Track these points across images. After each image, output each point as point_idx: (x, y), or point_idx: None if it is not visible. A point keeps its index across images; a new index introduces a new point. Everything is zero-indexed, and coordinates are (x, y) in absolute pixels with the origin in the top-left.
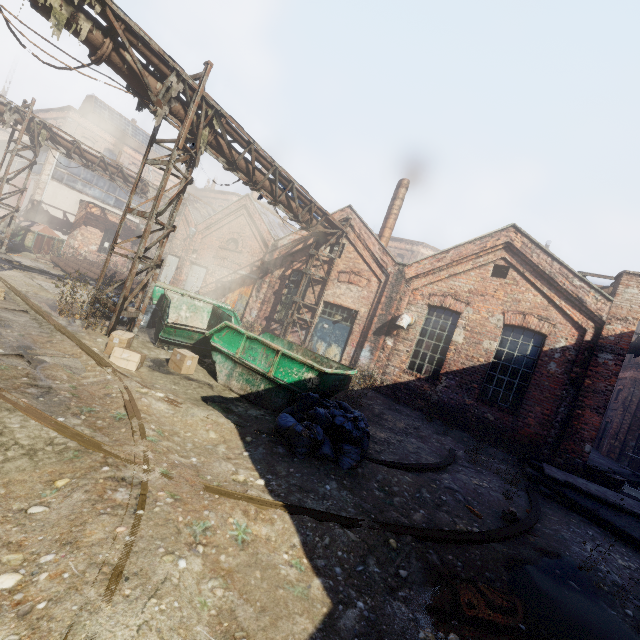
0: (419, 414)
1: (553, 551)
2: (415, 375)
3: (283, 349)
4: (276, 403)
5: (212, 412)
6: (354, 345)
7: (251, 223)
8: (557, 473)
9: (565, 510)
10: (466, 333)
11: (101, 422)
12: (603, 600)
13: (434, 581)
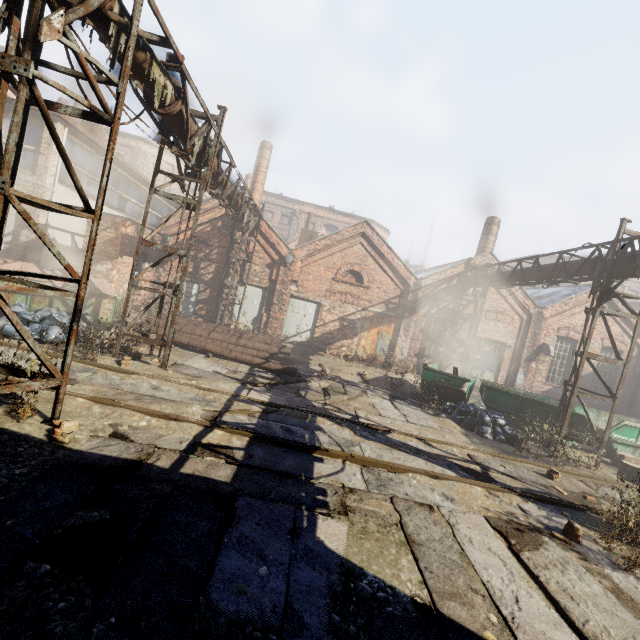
0: None
1: None
2: (553, 385)
3: None
4: None
5: None
6: (506, 370)
7: (376, 255)
8: None
9: None
10: None
11: None
12: None
13: None
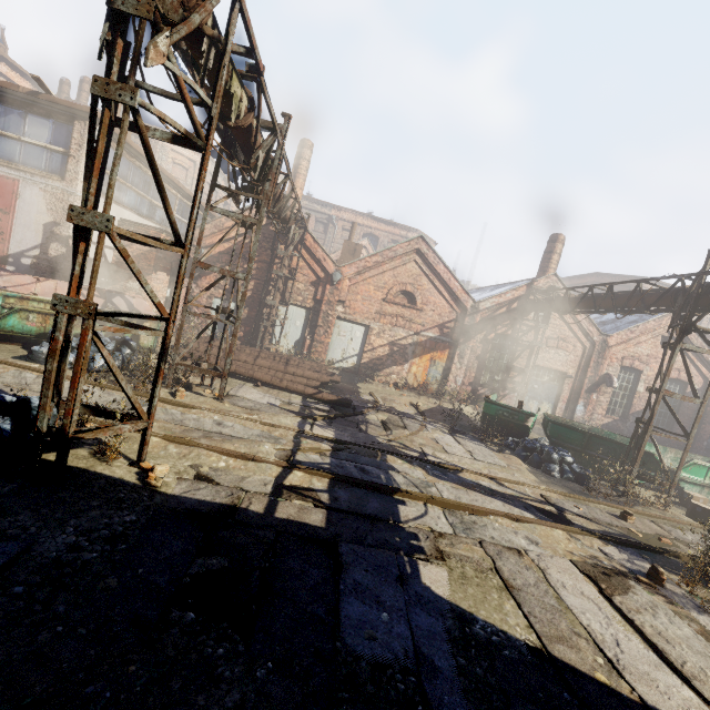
0: None
1: None
2: (613, 418)
3: None
4: None
5: None
6: (565, 401)
7: (431, 275)
8: None
9: None
10: (645, 385)
11: None
12: None
13: None
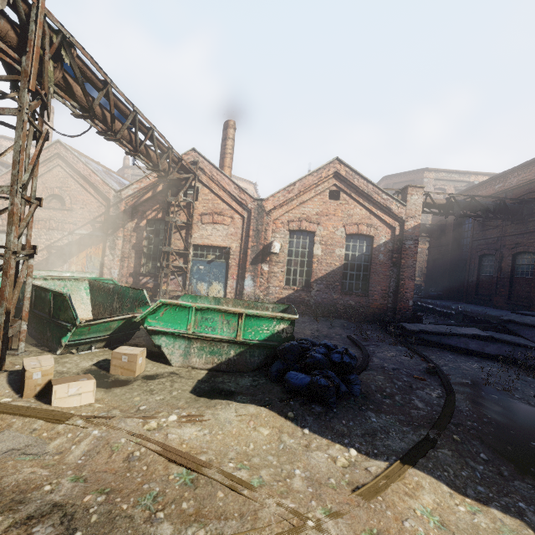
0: (308, 318)
1: (467, 380)
2: (293, 289)
3: (246, 310)
4: (253, 363)
5: (233, 406)
6: (235, 278)
7: (75, 174)
8: (412, 326)
9: (426, 348)
10: (322, 247)
11: (186, 504)
12: (506, 396)
13: (492, 448)
